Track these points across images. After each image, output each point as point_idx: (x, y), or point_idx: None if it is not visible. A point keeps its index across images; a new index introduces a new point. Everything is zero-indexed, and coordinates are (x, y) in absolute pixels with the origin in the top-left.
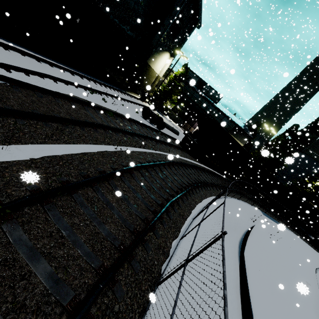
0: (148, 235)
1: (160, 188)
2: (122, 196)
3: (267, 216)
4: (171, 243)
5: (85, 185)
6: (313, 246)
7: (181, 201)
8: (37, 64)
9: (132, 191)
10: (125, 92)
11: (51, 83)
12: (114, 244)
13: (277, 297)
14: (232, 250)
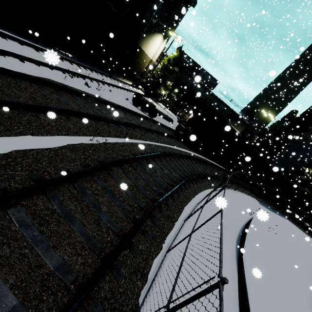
0: (122, 254)
1: (145, 185)
2: (91, 202)
3: (264, 205)
4: (154, 259)
5: (34, 193)
6: (309, 233)
7: (170, 199)
8: (0, 40)
9: (107, 193)
10: (116, 78)
11: (14, 62)
12: (64, 282)
13: (281, 310)
14: (229, 254)
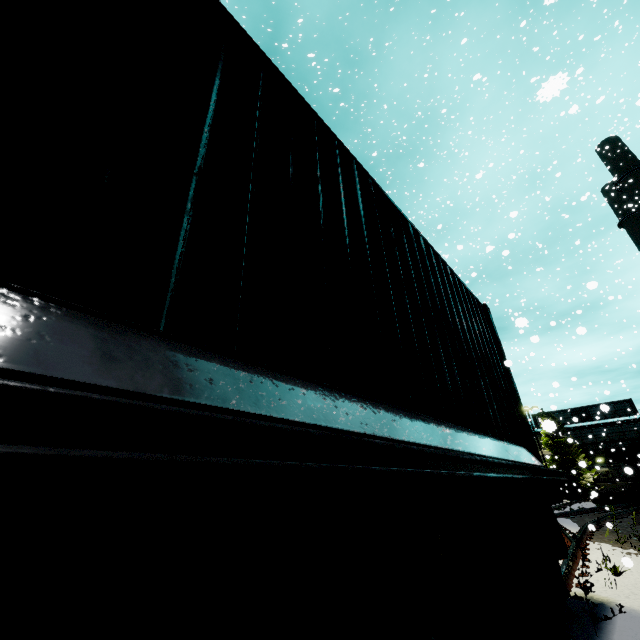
0: None
1: None
2: None
3: None
4: None
5: None
6: None
7: None
8: None
9: None
10: None
11: None
12: None
13: None
14: None
